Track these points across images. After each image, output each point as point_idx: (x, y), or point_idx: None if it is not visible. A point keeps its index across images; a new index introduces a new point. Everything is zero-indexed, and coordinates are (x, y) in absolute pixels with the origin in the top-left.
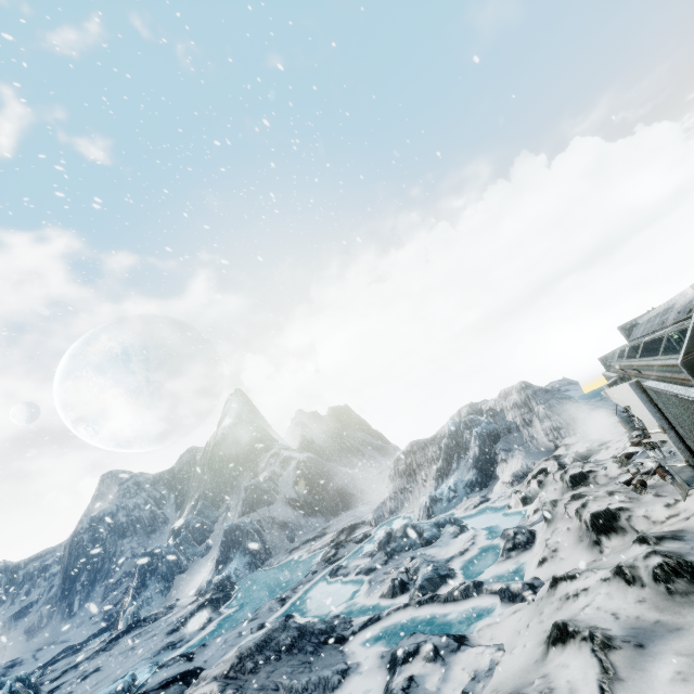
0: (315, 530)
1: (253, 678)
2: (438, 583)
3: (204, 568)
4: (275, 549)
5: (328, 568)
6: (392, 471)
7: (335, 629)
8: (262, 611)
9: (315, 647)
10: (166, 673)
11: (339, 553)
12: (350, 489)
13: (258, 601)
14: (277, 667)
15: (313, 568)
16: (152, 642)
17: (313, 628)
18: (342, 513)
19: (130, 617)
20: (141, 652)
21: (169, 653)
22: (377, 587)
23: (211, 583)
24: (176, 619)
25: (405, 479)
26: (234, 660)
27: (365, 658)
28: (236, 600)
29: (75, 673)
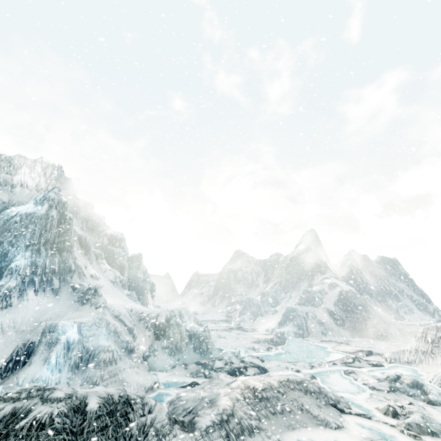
0: (341, 337)
1: (292, 392)
2: (425, 432)
3: (272, 320)
4: (312, 333)
5: (344, 367)
6: (418, 333)
7: (339, 403)
8: (299, 363)
9: (325, 403)
10: (252, 360)
11: (355, 363)
12: (377, 325)
13: (297, 356)
14: (304, 396)
15: (334, 361)
16: (245, 341)
17: (327, 393)
18: (365, 337)
19: (236, 322)
20: (241, 342)
21: (252, 351)
22: (375, 401)
23: (274, 331)
24: (256, 337)
25: (429, 346)
26: (285, 379)
27: (354, 430)
28: (285, 347)
29: (216, 333)
